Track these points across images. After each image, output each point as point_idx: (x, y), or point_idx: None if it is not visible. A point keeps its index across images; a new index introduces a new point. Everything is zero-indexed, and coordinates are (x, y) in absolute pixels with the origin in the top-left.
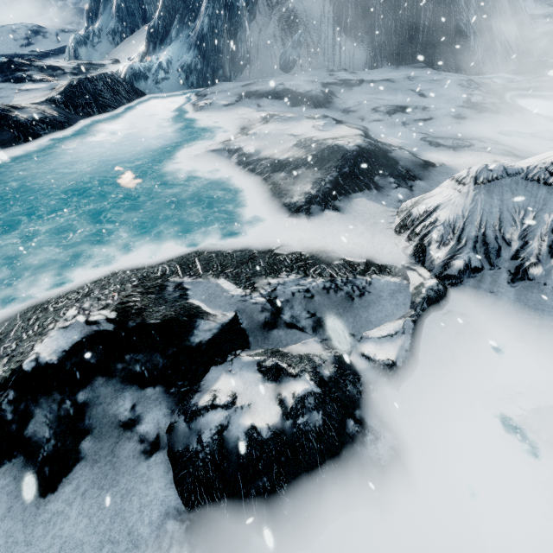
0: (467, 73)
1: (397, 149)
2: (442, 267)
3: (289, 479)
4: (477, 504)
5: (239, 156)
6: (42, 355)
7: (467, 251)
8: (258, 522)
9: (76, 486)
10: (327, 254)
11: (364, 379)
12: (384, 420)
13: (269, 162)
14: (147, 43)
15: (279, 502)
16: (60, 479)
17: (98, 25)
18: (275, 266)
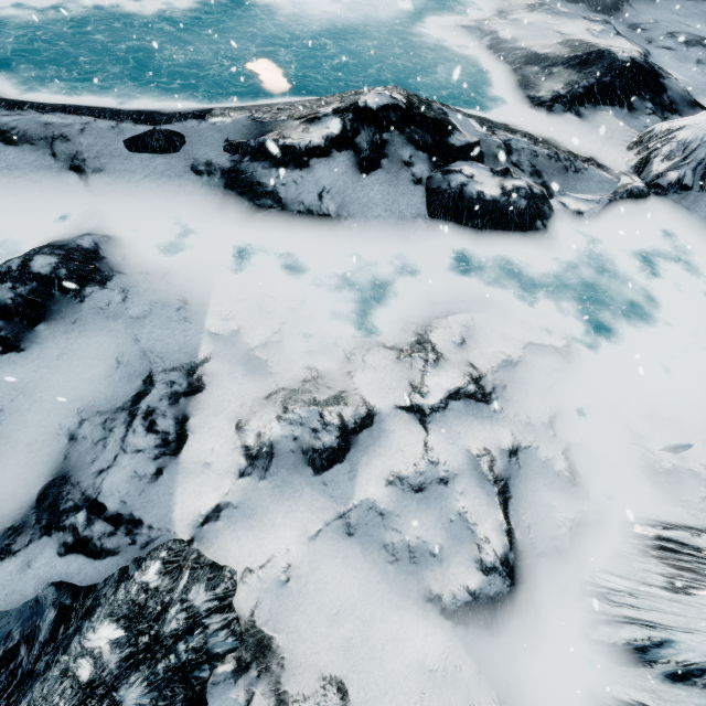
0: None
1: (672, 79)
2: (656, 176)
3: (492, 229)
4: (599, 291)
5: (492, 40)
6: (368, 102)
7: (687, 168)
8: (466, 242)
9: (377, 179)
10: (556, 143)
11: (555, 214)
12: (559, 236)
13: (524, 53)
14: None
15: (482, 237)
16: (370, 172)
17: None
18: (512, 130)
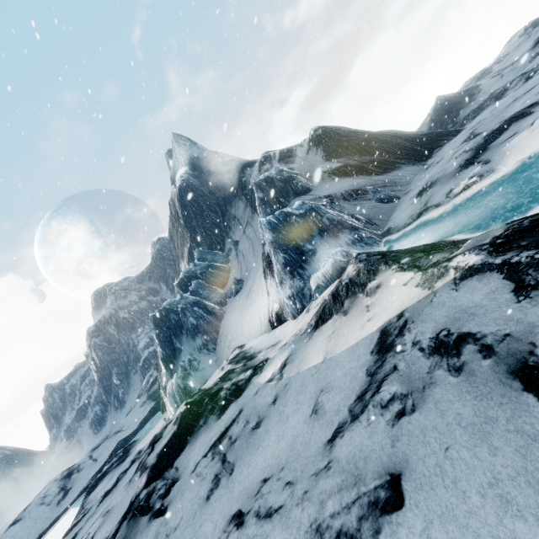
0: (460, 132)
1: None
2: None
3: None
4: None
5: None
6: None
7: None
8: None
9: None
10: None
11: None
12: None
13: None
14: (293, 272)
15: None
16: None
17: (186, 355)
18: None
